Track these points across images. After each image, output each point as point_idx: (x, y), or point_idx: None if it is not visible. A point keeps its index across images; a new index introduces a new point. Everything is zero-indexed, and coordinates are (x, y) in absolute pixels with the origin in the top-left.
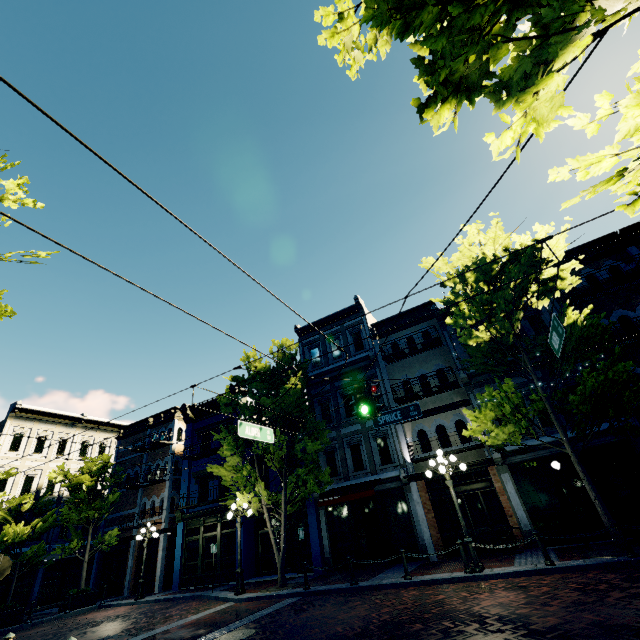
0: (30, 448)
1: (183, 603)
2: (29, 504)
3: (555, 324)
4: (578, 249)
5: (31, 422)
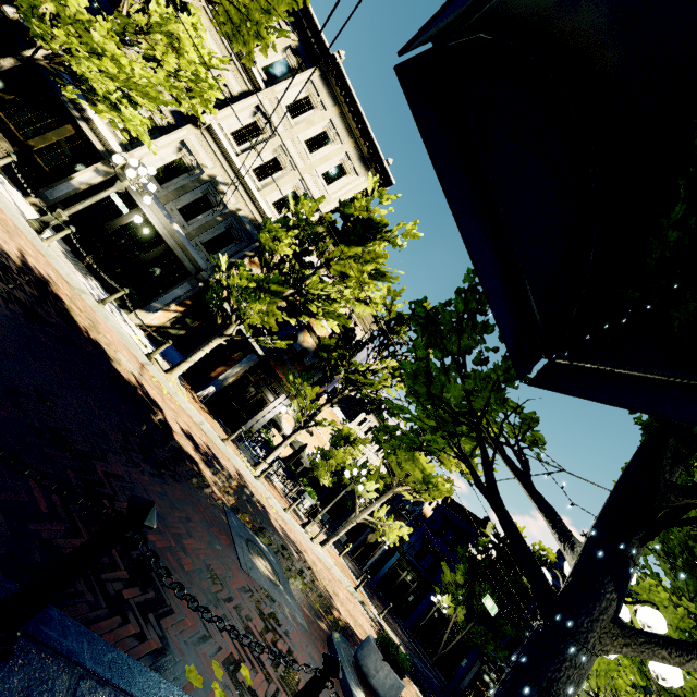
0: (364, 429)
1: (382, 602)
2: None
3: None
4: None
5: (373, 416)
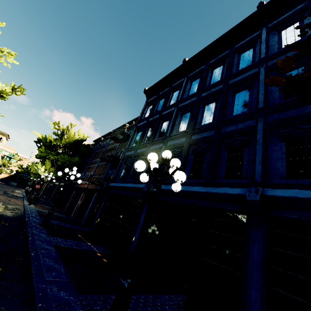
0: None
1: None
2: (23, 166)
3: (3, 151)
4: (98, 139)
5: None
